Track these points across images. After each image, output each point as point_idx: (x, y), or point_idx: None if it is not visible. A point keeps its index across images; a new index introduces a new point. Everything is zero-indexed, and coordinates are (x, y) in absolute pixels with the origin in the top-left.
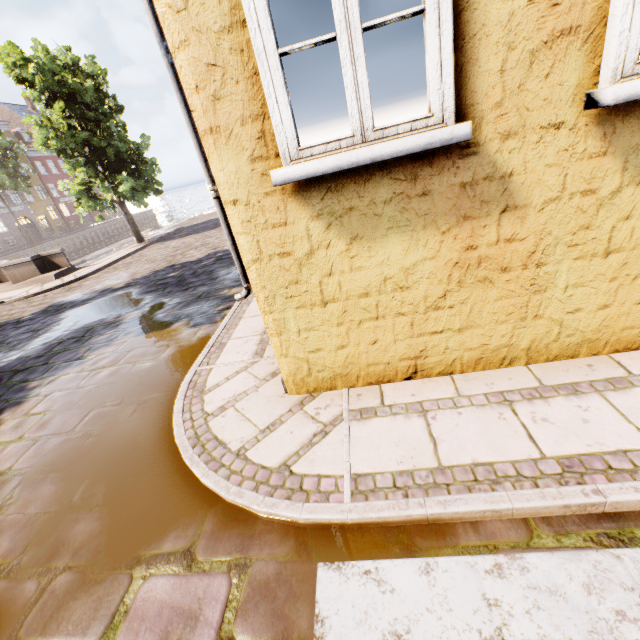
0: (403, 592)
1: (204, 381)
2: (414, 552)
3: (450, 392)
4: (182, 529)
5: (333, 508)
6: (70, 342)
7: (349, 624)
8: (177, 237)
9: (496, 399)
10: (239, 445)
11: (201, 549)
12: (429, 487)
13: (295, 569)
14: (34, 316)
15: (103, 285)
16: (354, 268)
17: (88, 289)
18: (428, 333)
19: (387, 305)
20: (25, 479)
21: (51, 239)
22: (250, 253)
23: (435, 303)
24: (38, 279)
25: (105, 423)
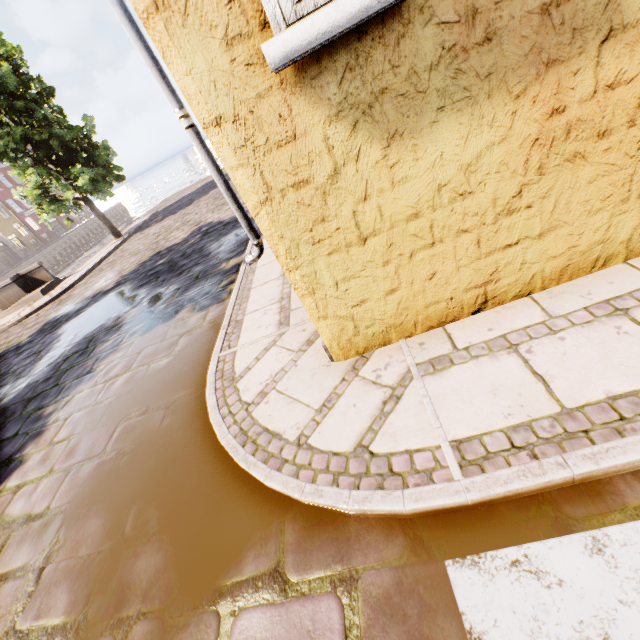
0: (576, 583)
1: (231, 367)
2: (569, 526)
3: (537, 316)
4: (260, 546)
5: (443, 490)
6: (75, 357)
7: (518, 638)
8: (154, 223)
9: (603, 311)
10: (296, 433)
11: (291, 567)
12: (561, 439)
13: (418, 574)
14: (32, 338)
15: (93, 290)
16: (396, 182)
17: (79, 298)
18: (499, 249)
19: (444, 223)
20: (67, 517)
21: (29, 257)
22: (254, 193)
23: (507, 206)
24: (26, 300)
25: (136, 437)
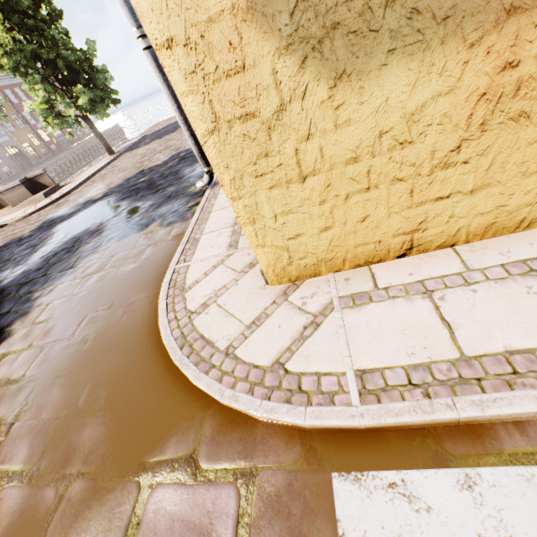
0: (442, 512)
1: (183, 279)
2: (447, 461)
3: (456, 267)
4: (182, 434)
5: (341, 413)
6: (62, 253)
7: None
8: (142, 145)
9: (518, 270)
10: (226, 343)
11: (203, 456)
12: (454, 383)
13: (307, 480)
14: (32, 233)
15: (85, 198)
16: (339, 124)
17: (73, 203)
18: (431, 200)
19: (381, 170)
20: (37, 385)
21: (39, 164)
22: (203, 121)
23: (445, 159)
24: (31, 200)
25: (99, 327)
